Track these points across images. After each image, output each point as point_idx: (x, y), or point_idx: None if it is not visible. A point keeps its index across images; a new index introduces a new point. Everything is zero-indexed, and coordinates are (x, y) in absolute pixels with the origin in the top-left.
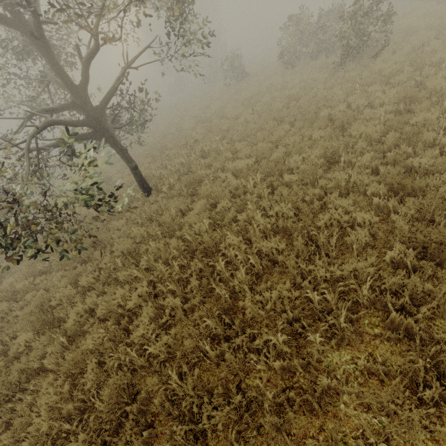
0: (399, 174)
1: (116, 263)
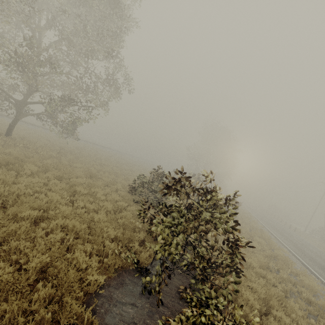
0: None
1: None
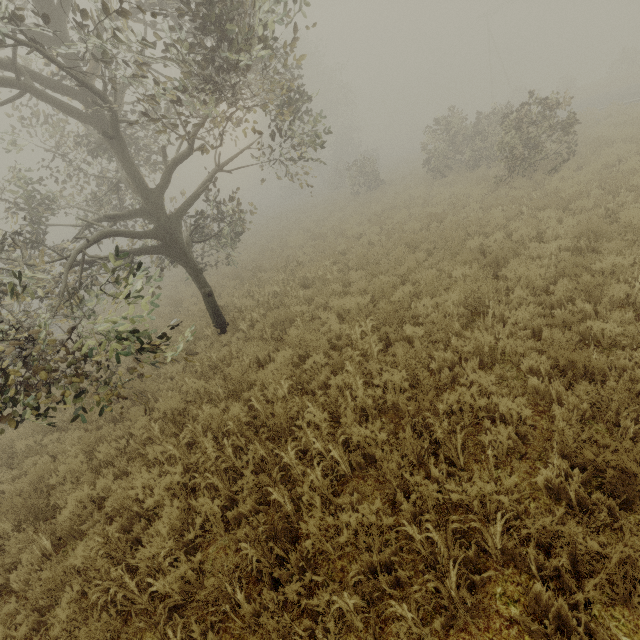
0: (571, 343)
1: (150, 430)
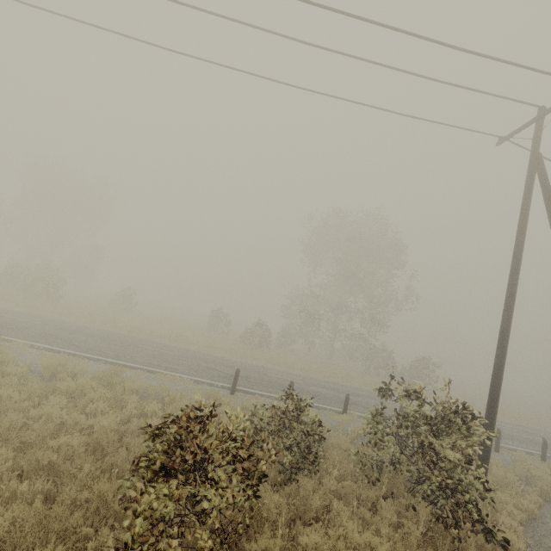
0: None
1: None
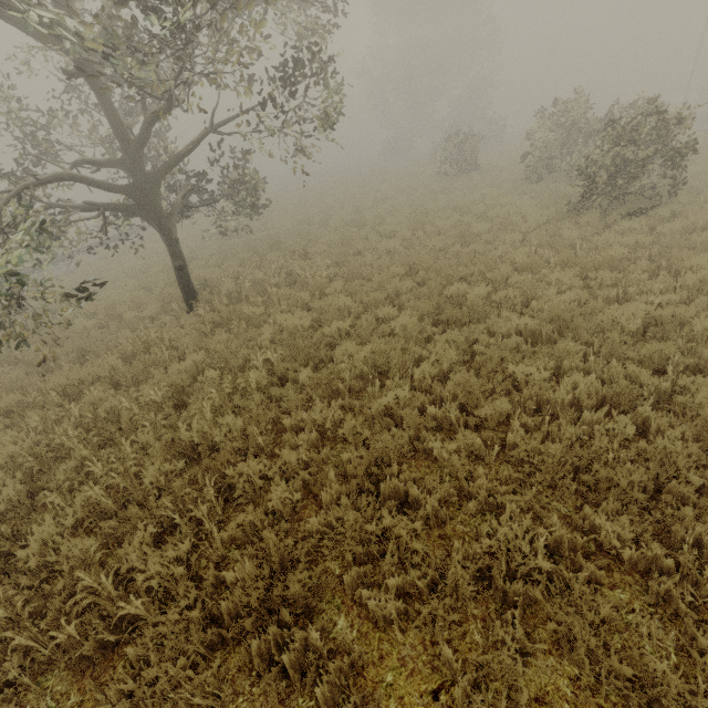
0: (403, 449)
1: (46, 395)
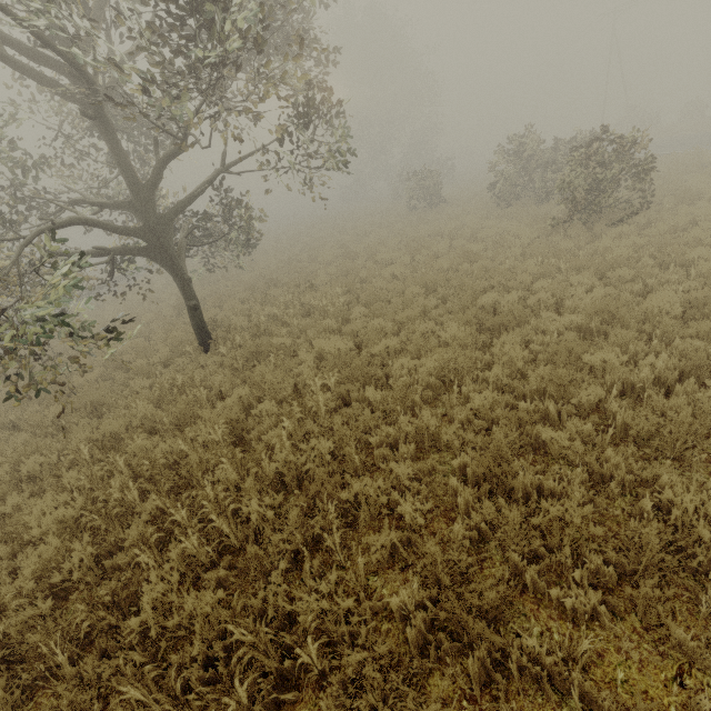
0: (515, 446)
1: (78, 452)
